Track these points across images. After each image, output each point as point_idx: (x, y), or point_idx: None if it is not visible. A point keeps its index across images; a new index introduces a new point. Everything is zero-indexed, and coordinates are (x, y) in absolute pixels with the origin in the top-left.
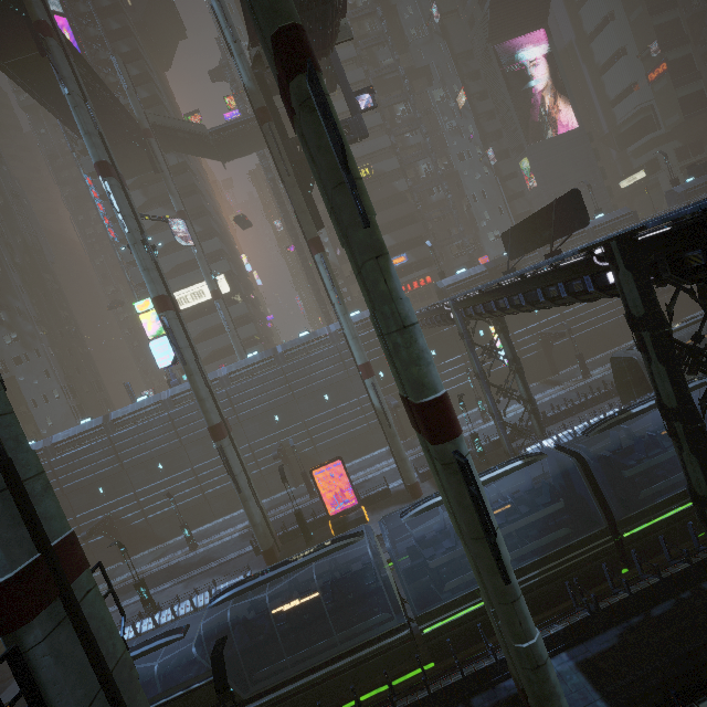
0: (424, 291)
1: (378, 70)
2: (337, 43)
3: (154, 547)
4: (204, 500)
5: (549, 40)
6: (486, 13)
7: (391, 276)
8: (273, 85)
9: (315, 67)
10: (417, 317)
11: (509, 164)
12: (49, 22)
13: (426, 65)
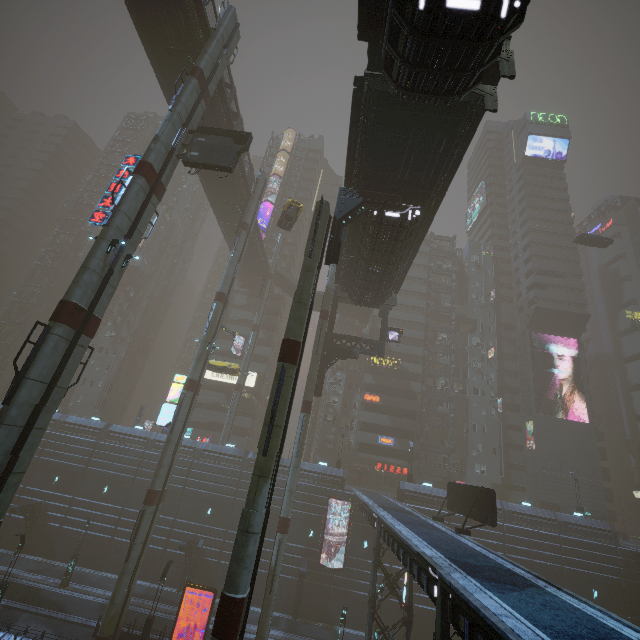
0: (397, 478)
1: (437, 306)
2: (385, 303)
3: (43, 557)
4: (108, 544)
5: (579, 348)
6: (531, 311)
7: (261, 493)
8: (344, 298)
9: (293, 362)
10: (361, 502)
11: (517, 417)
12: (250, 224)
13: (475, 319)
